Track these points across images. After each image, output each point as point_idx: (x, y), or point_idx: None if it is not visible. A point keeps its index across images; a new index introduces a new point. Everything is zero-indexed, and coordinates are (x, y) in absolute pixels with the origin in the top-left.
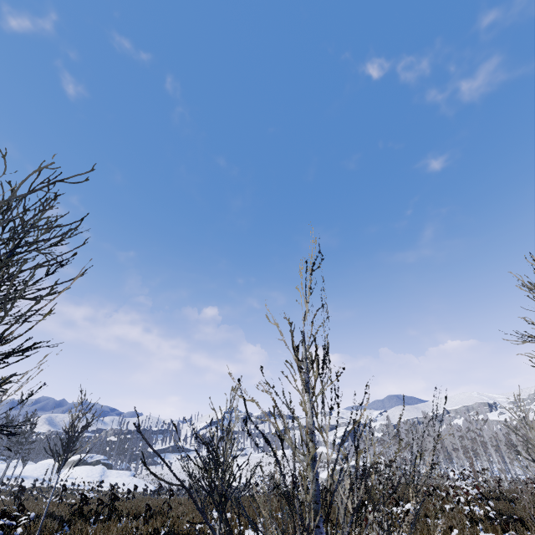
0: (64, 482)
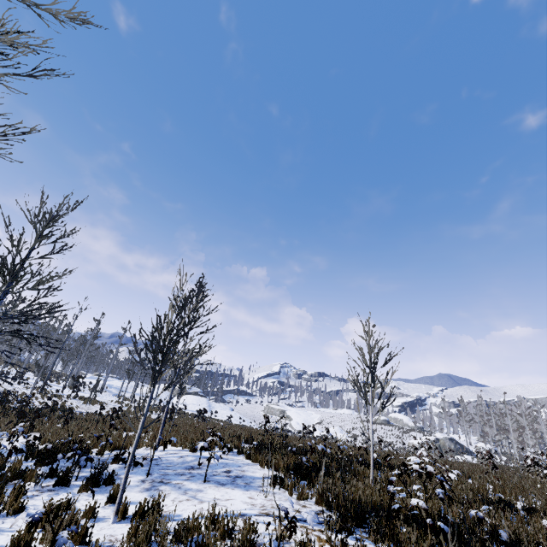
0: (181, 406)
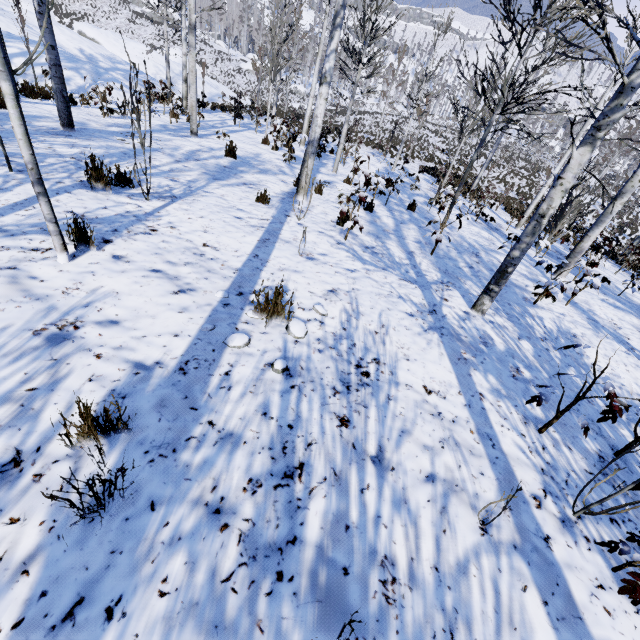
0: None
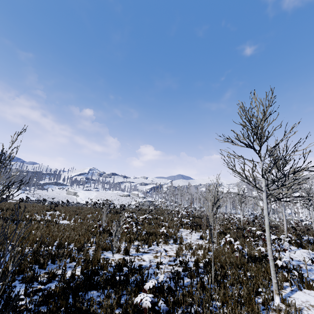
0: None
